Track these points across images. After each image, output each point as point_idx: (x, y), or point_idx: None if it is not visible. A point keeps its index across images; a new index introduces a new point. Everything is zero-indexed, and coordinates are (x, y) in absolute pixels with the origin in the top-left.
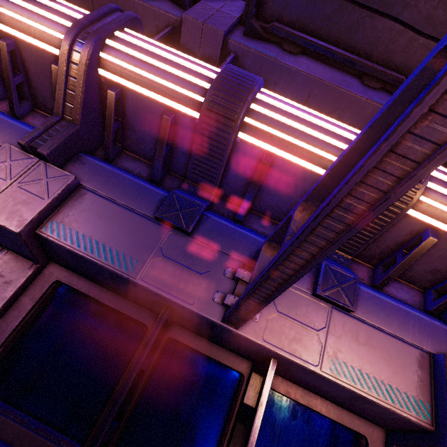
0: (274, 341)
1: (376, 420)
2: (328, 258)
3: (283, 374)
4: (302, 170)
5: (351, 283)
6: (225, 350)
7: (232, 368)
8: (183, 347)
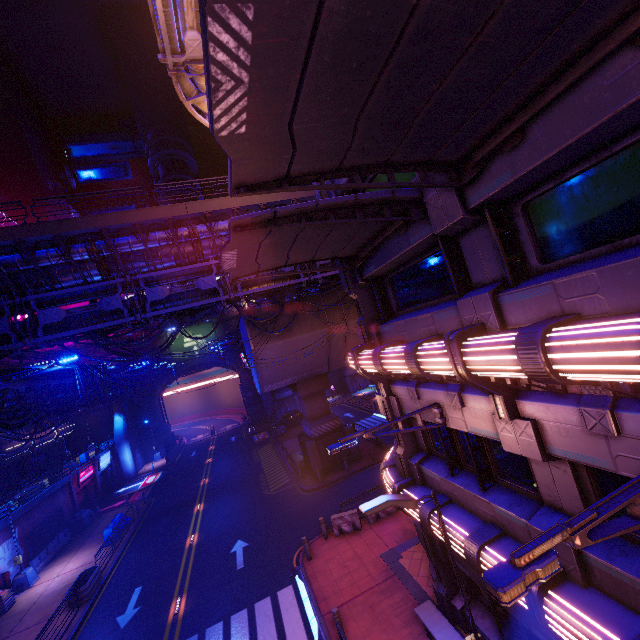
0: None
1: None
2: None
3: None
4: None
5: None
6: None
7: None
8: None
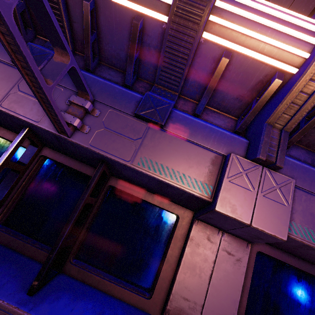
0: (98, 146)
1: (183, 203)
2: (158, 94)
3: (120, 176)
4: (119, 9)
5: (165, 107)
6: (82, 163)
7: (88, 175)
8: (57, 164)
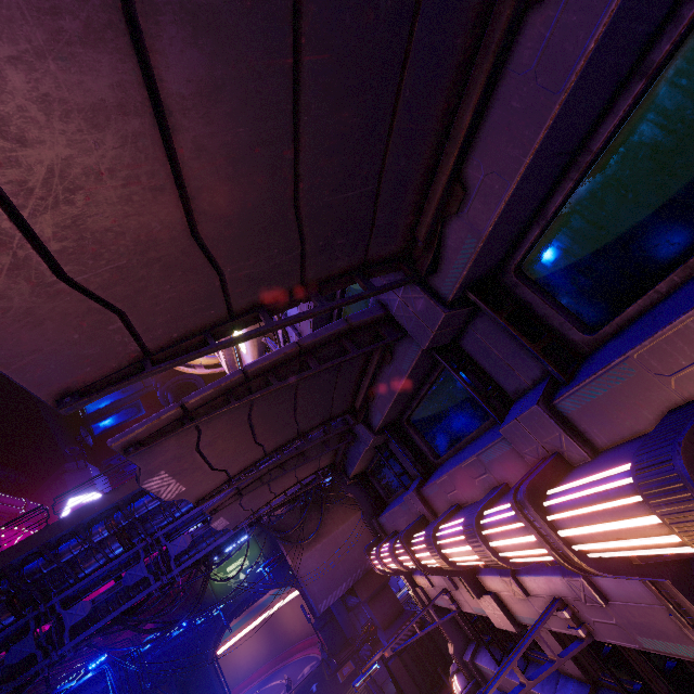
0: (610, 638)
1: None
2: None
3: None
4: None
5: (584, 586)
6: None
7: None
8: None
